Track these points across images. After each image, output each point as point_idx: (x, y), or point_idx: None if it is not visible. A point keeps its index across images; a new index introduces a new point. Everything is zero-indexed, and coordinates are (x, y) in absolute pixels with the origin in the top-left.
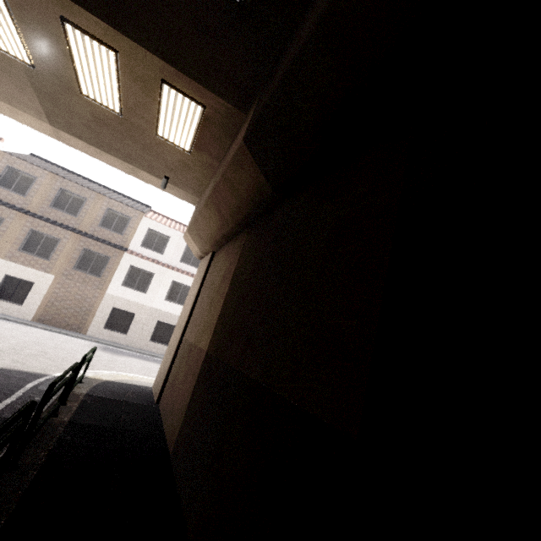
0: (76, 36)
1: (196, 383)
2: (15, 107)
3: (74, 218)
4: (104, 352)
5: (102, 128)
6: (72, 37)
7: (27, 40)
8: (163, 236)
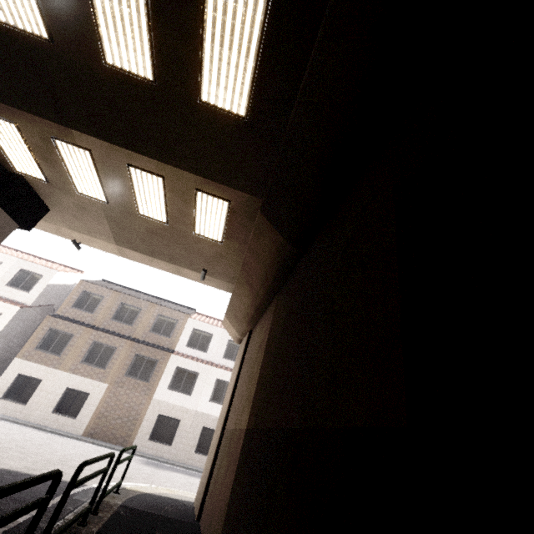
0: (137, 174)
1: (236, 470)
2: (93, 237)
3: (130, 327)
4: (146, 466)
5: (153, 238)
6: (134, 175)
7: (105, 186)
8: (206, 334)
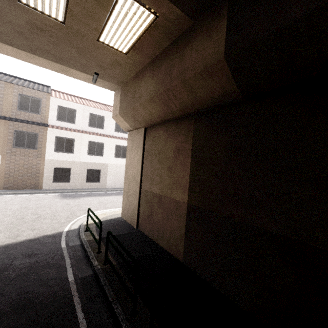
0: None
1: (187, 223)
2: None
3: None
4: (67, 199)
5: (38, 35)
6: None
7: None
8: (70, 109)
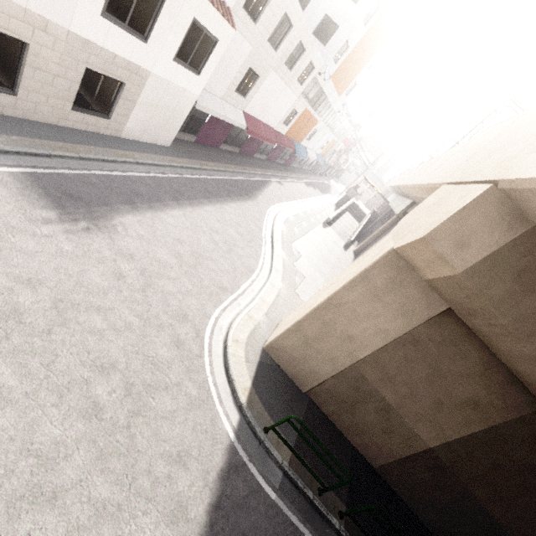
0: None
1: (413, 457)
2: None
3: None
4: (86, 232)
5: None
6: None
7: None
8: None
